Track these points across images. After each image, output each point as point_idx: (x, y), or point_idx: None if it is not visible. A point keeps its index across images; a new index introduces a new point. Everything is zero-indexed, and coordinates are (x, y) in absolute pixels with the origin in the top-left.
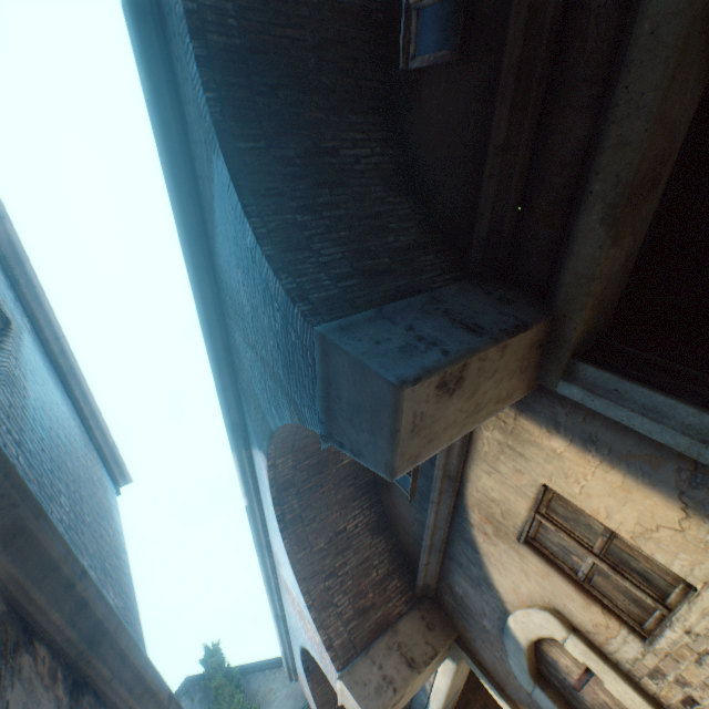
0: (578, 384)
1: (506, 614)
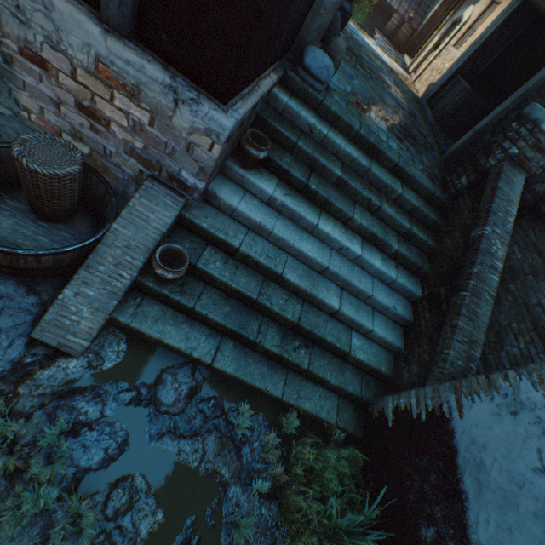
0: (514, 3)
1: (474, 6)
